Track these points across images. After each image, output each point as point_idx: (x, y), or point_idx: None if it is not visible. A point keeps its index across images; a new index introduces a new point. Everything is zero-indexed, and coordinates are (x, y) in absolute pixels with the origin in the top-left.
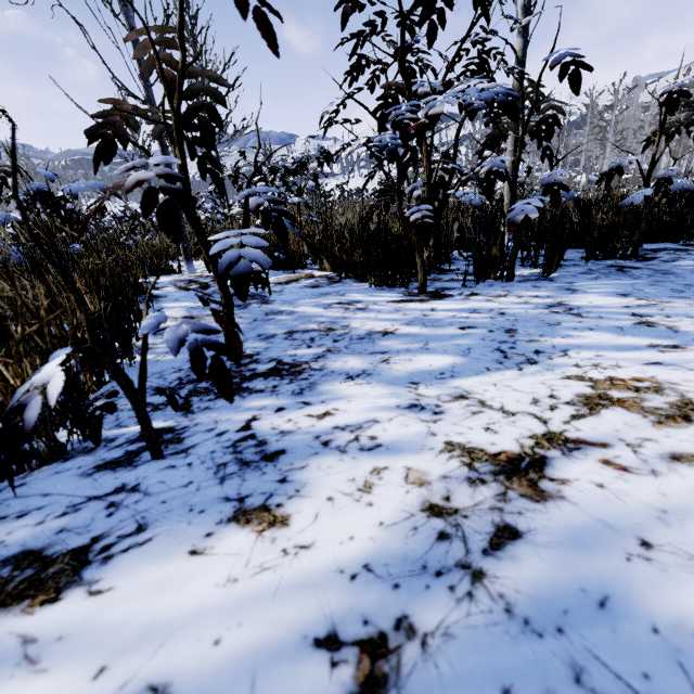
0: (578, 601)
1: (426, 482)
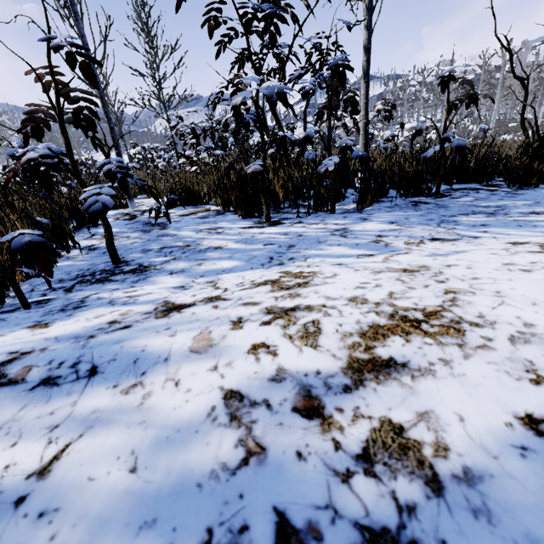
0: (112, 342)
1: (127, 314)
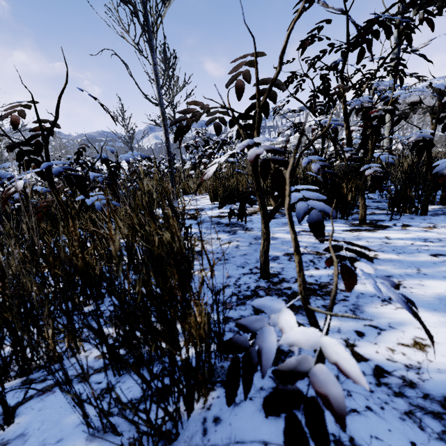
0: None
1: None
